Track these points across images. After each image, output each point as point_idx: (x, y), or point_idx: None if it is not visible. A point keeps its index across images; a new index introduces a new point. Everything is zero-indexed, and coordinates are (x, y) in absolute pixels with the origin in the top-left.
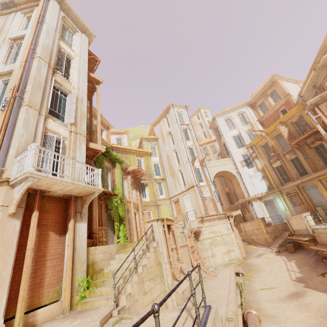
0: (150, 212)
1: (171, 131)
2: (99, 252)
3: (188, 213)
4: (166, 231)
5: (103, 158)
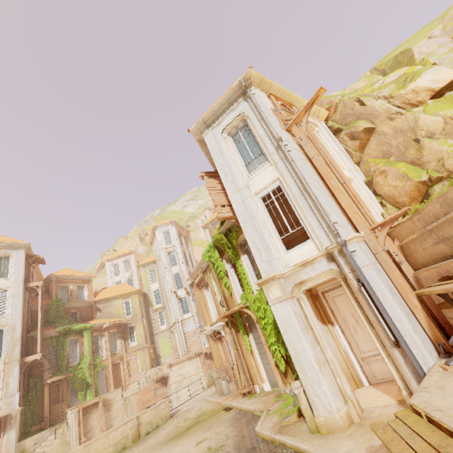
0: (137, 357)
1: (160, 256)
2: (30, 441)
3: (179, 347)
4: (80, 414)
5: (66, 337)
